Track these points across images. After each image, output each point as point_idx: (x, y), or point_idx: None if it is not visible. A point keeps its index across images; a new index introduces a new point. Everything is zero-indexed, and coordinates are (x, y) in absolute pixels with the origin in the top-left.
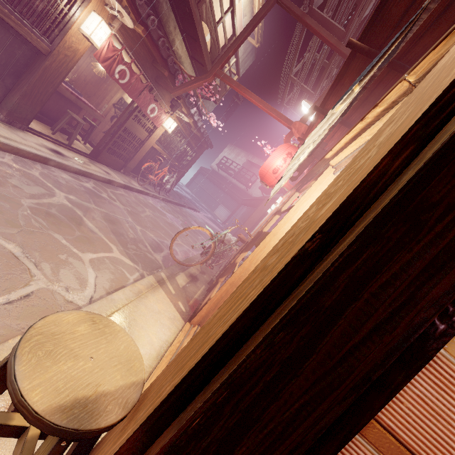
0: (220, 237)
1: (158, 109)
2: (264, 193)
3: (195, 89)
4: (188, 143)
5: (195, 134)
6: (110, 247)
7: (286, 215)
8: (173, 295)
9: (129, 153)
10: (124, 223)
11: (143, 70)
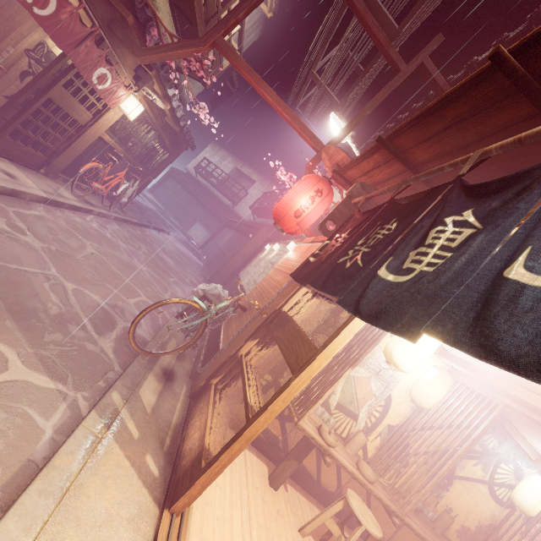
0: (214, 312)
1: (112, 77)
2: (255, 214)
3: (179, 59)
4: (158, 137)
5: (170, 126)
6: (1, 357)
7: (349, 325)
8: (135, 443)
9: (55, 142)
10: (39, 283)
11: (86, 0)
